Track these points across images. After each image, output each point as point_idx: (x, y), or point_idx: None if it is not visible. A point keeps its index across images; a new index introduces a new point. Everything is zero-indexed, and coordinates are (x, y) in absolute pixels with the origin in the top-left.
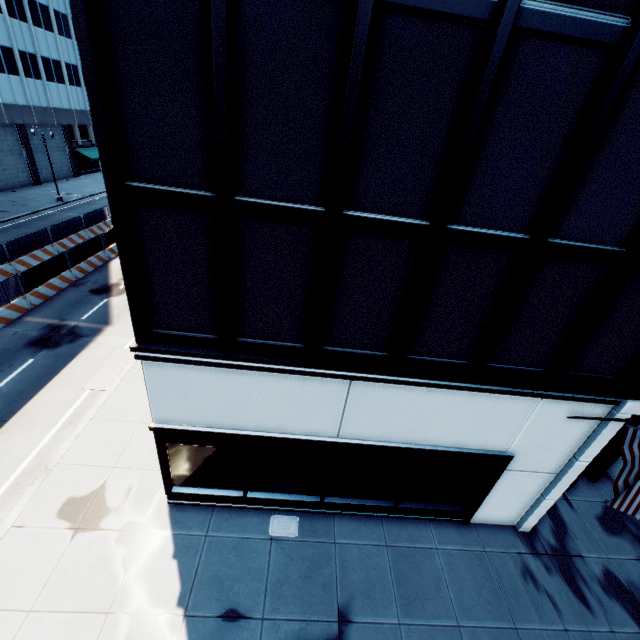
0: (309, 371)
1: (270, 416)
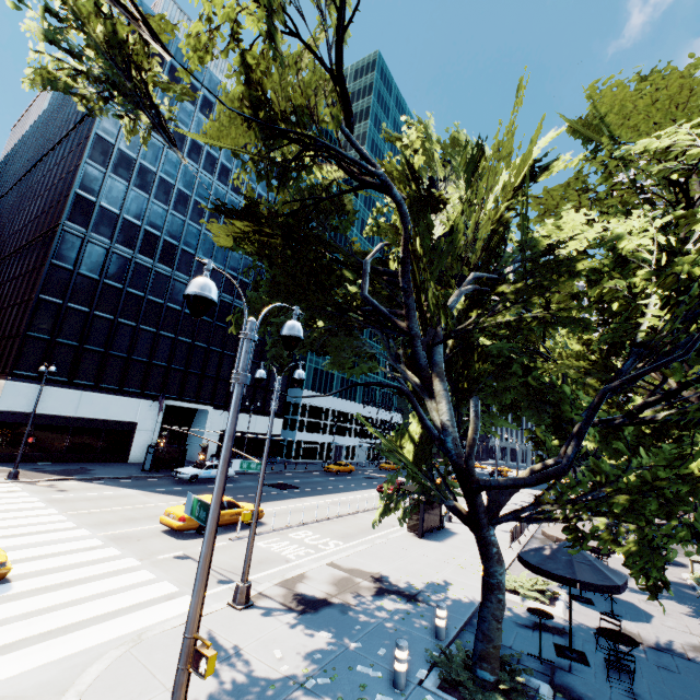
0: (69, 387)
1: (50, 406)
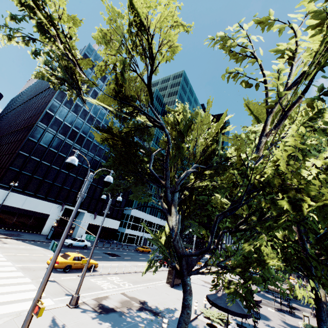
0: (22, 194)
1: (11, 202)
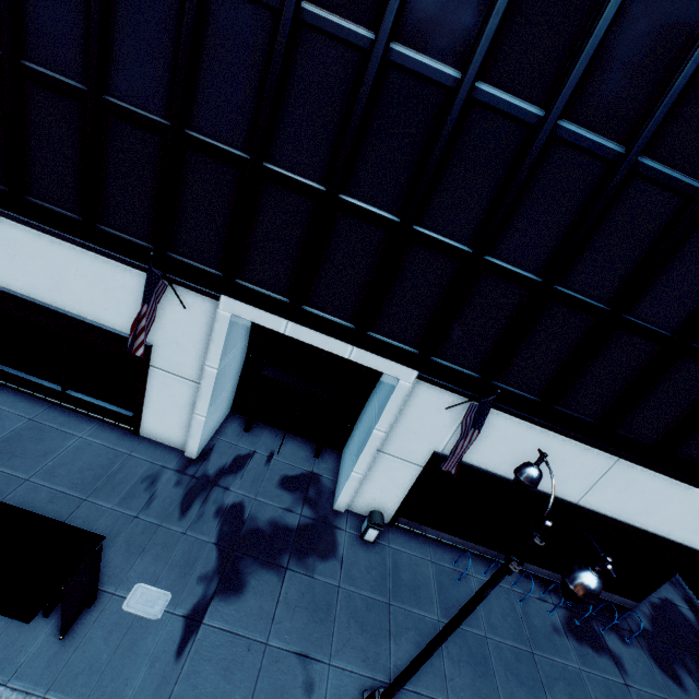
0: None
1: None
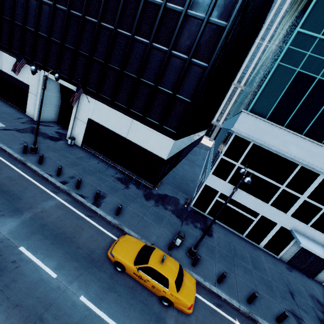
0: None
1: None
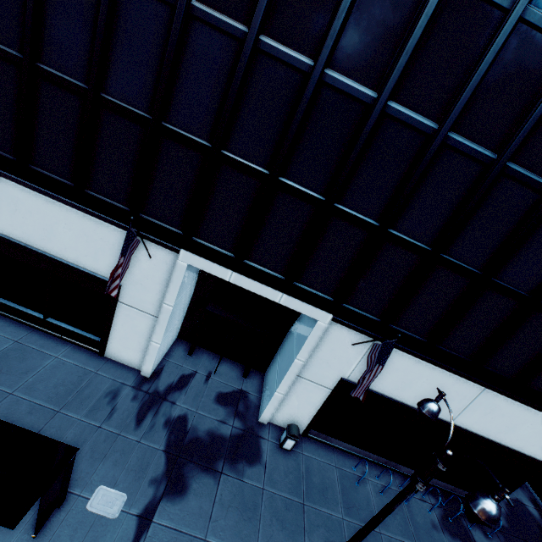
0: None
1: None
